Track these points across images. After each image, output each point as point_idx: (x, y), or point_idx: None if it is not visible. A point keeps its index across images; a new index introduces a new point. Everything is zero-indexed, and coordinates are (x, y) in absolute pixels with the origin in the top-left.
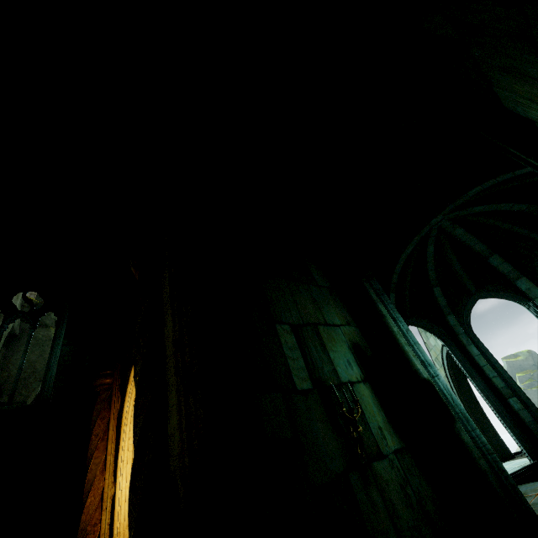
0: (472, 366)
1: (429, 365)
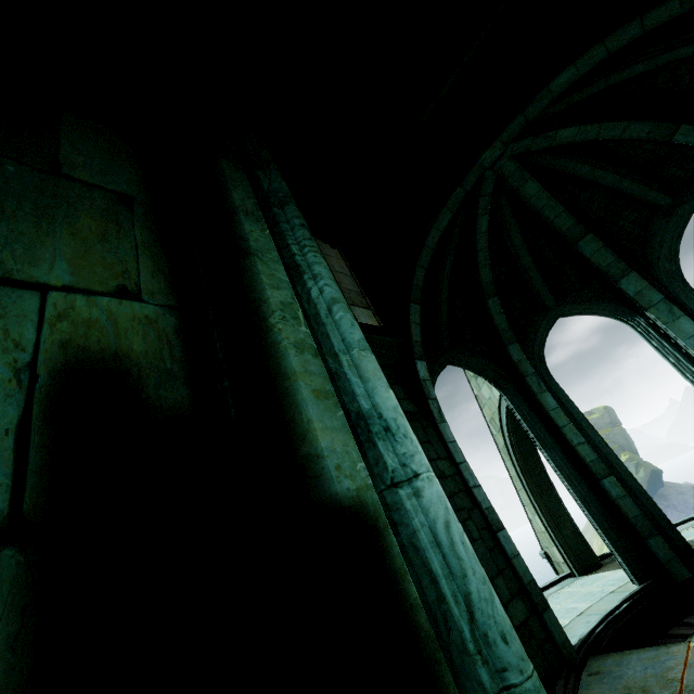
0: (545, 429)
1: (386, 430)
